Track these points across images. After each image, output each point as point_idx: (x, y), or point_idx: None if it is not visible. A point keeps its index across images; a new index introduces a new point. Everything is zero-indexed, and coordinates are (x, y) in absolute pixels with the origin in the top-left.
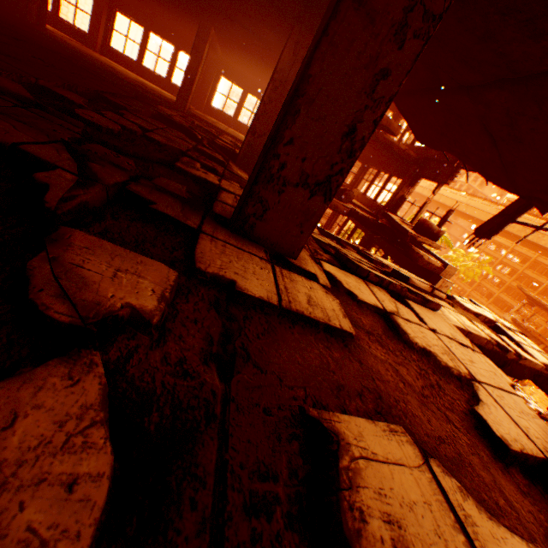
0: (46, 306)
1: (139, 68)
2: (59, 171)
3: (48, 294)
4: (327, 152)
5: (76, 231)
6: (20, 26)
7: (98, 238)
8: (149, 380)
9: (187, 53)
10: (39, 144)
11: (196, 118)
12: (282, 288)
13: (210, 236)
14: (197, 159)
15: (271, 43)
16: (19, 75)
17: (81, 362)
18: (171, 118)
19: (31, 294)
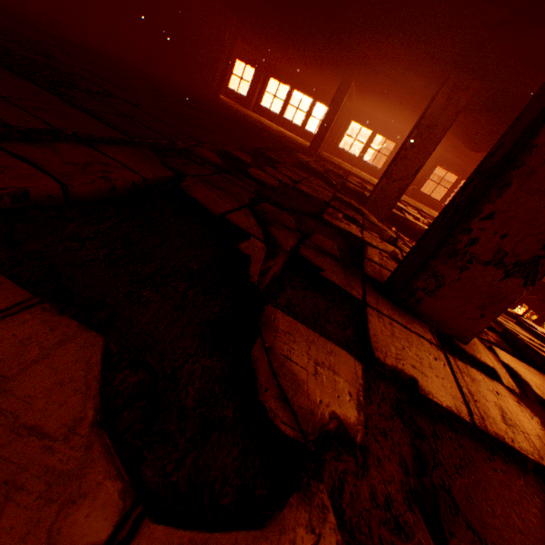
0: (272, 411)
1: (280, 120)
2: (252, 239)
3: (271, 394)
4: (540, 229)
5: (276, 311)
6: (206, 101)
7: (292, 319)
8: (365, 531)
9: (322, 103)
10: (234, 210)
11: (324, 160)
12: (465, 391)
13: (374, 310)
14: (338, 209)
15: (415, 88)
16: (213, 145)
17: (314, 502)
18: (308, 165)
19: (259, 393)
